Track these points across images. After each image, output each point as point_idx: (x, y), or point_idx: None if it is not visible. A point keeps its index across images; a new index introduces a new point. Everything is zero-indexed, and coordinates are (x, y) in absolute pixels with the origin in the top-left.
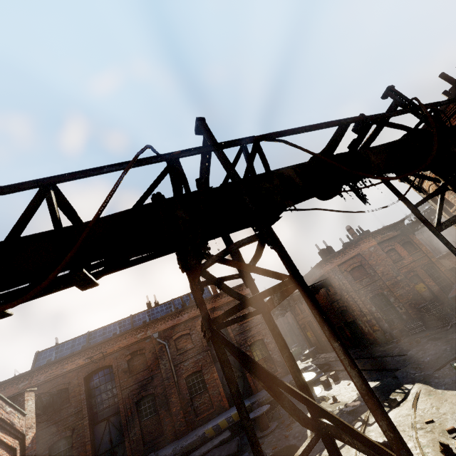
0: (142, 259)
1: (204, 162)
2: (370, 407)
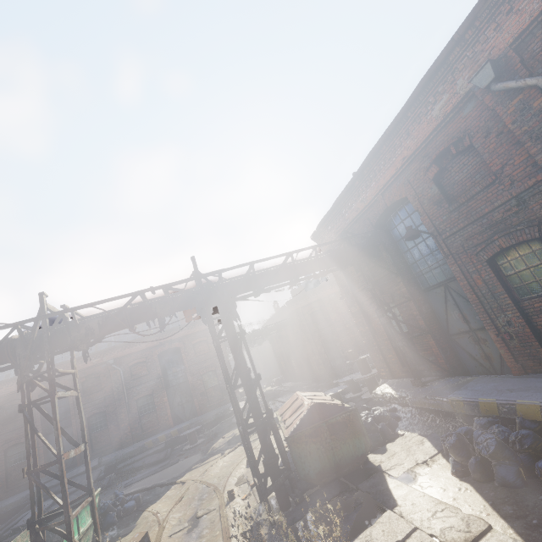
0: (3, 370)
1: (35, 324)
2: (56, 443)
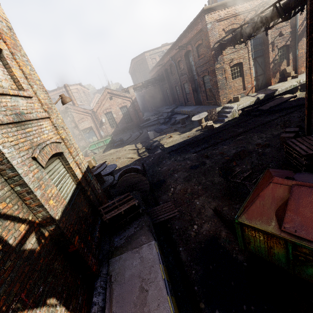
0: None
1: None
2: None
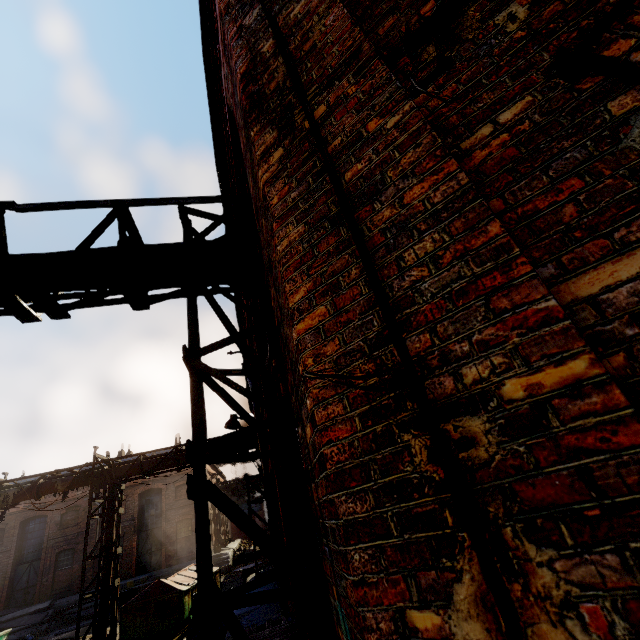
0: None
1: None
2: None
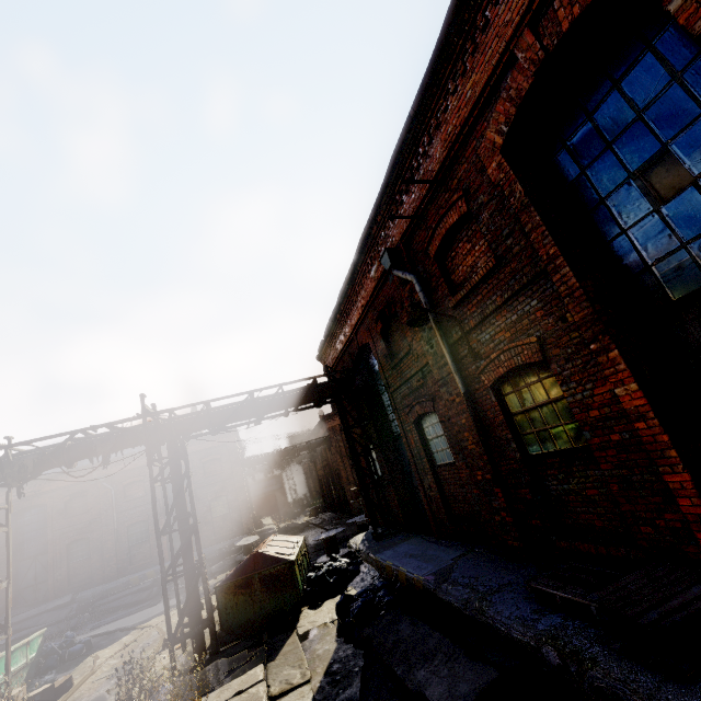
0: None
1: None
2: None
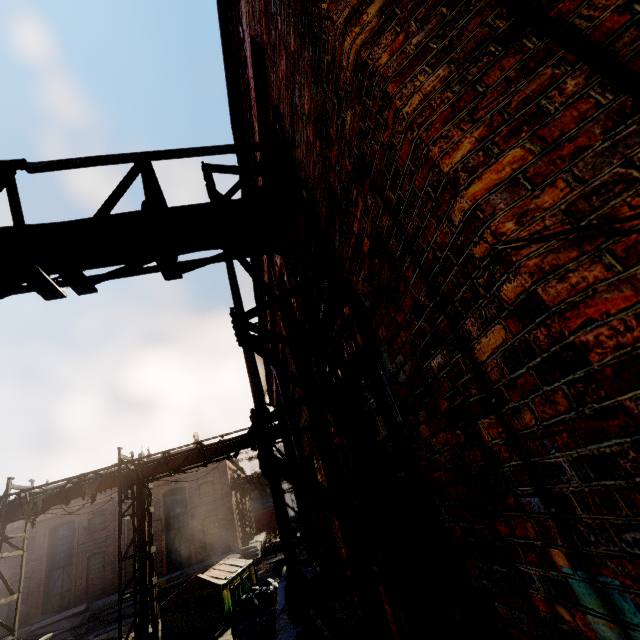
0: None
1: (1, 501)
2: None
